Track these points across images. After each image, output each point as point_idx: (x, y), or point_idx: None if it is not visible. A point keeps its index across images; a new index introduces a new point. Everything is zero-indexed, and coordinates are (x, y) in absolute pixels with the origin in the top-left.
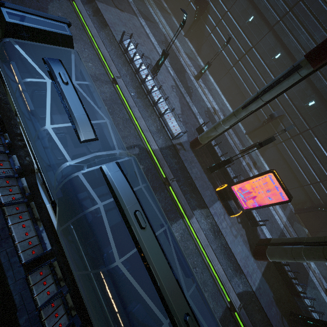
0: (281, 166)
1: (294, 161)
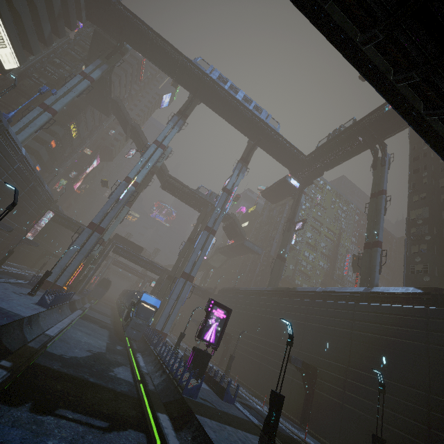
0: None
1: None
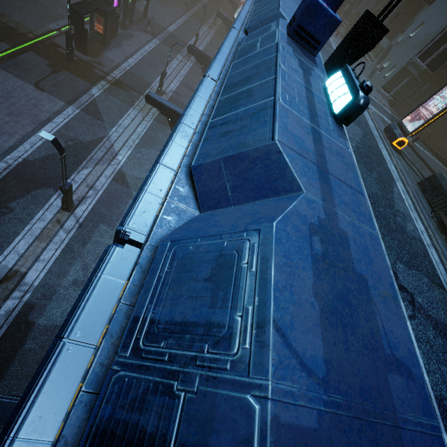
0: None
1: None
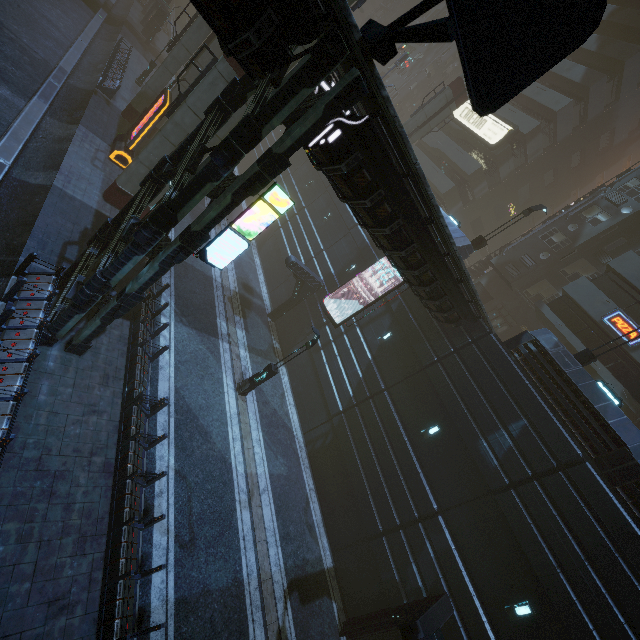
0: (274, 259)
1: (286, 246)
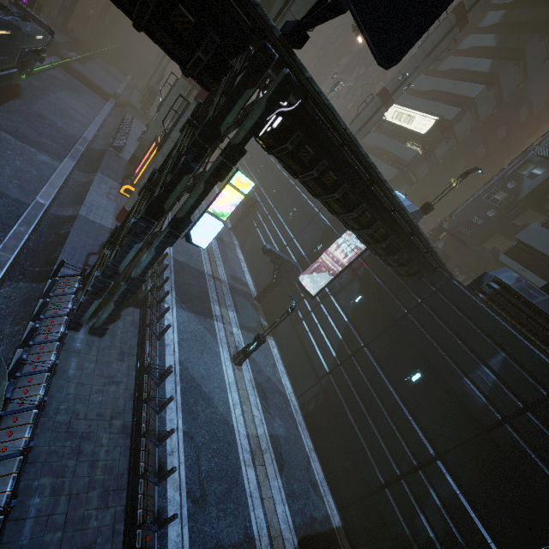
0: (254, 253)
1: (263, 241)
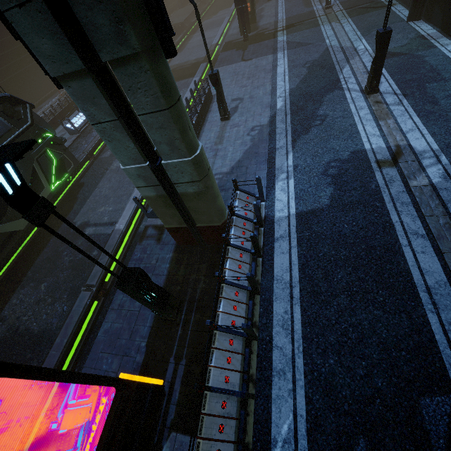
0: None
1: None
